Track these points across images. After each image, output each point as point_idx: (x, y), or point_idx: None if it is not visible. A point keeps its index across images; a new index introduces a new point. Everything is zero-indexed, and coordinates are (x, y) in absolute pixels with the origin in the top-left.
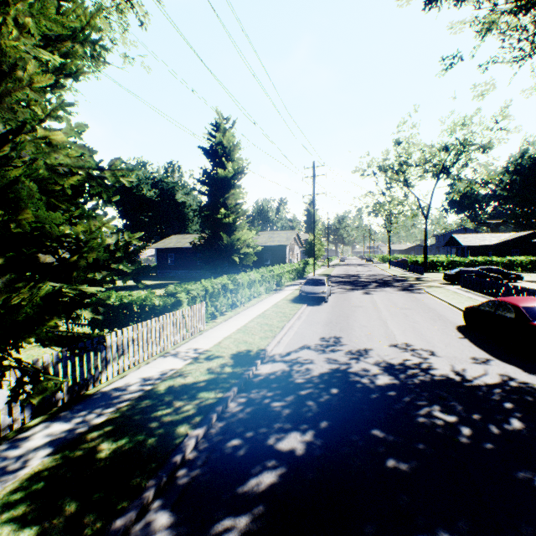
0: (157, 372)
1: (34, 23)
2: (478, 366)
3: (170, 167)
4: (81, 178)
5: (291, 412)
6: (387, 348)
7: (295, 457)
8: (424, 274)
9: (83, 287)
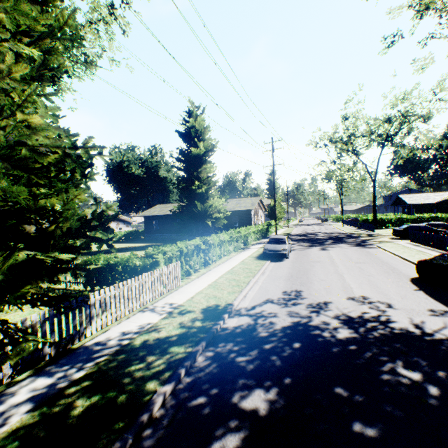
0: (135, 326)
1: (9, 18)
2: (437, 318)
3: (153, 150)
4: (58, 156)
5: (255, 367)
6: (345, 301)
7: (258, 418)
8: (374, 230)
9: (54, 255)
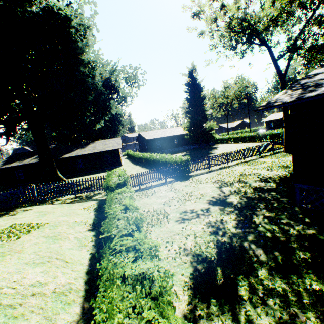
0: None
1: None
2: None
3: None
4: None
5: None
6: None
7: None
8: None
9: None
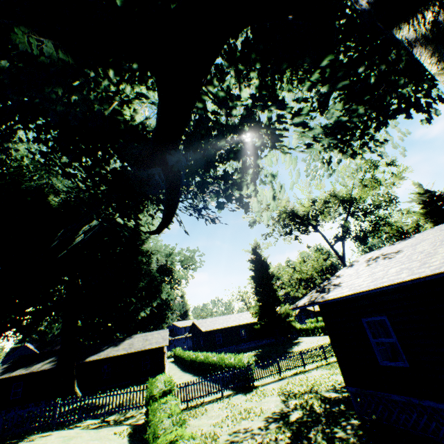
0: None
1: None
2: None
3: None
4: None
5: None
6: None
7: None
8: None
9: None
